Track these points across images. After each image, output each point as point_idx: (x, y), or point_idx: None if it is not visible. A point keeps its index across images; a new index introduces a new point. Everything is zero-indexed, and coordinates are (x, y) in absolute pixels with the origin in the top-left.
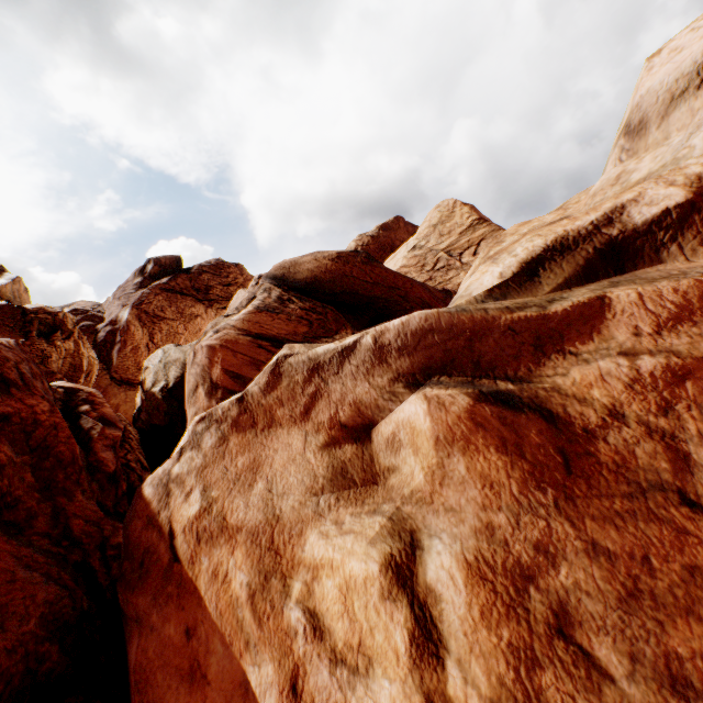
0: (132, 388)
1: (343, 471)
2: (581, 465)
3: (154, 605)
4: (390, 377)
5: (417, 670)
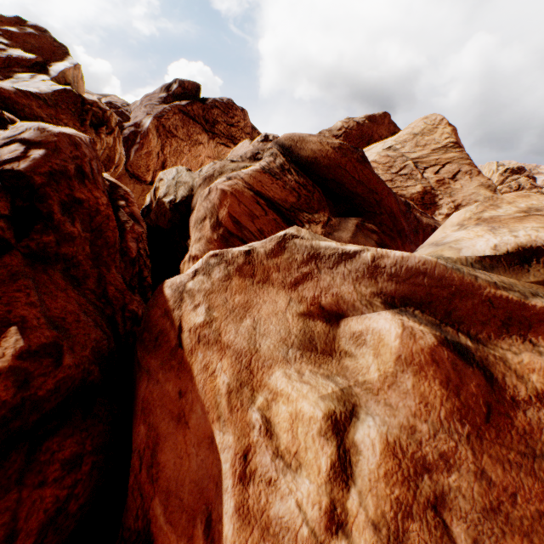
0: (139, 183)
1: (310, 338)
2: (498, 420)
3: (161, 368)
4: (373, 291)
5: (330, 484)
